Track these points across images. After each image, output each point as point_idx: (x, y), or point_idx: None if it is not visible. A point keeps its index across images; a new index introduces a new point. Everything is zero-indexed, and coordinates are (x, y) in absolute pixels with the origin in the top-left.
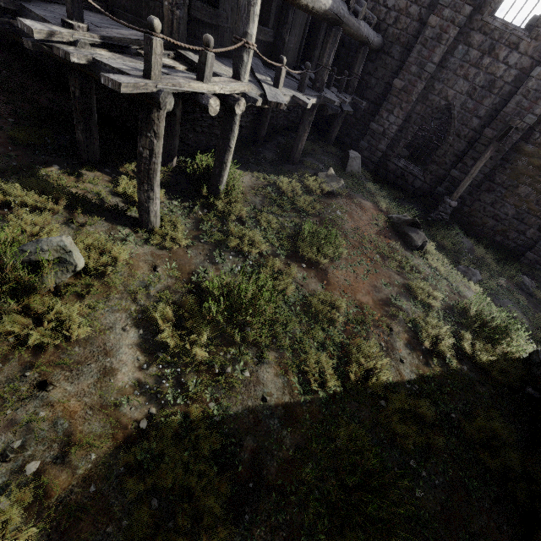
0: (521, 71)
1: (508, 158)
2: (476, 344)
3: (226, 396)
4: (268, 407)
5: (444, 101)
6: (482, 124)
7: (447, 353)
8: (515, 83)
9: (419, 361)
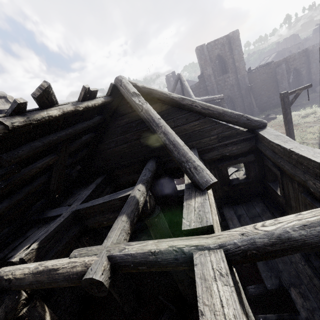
0: (235, 78)
1: (252, 91)
2: (316, 114)
3: (313, 147)
4: (319, 142)
5: (226, 96)
6: (239, 92)
7: (316, 119)
8: (236, 81)
9: (316, 123)
